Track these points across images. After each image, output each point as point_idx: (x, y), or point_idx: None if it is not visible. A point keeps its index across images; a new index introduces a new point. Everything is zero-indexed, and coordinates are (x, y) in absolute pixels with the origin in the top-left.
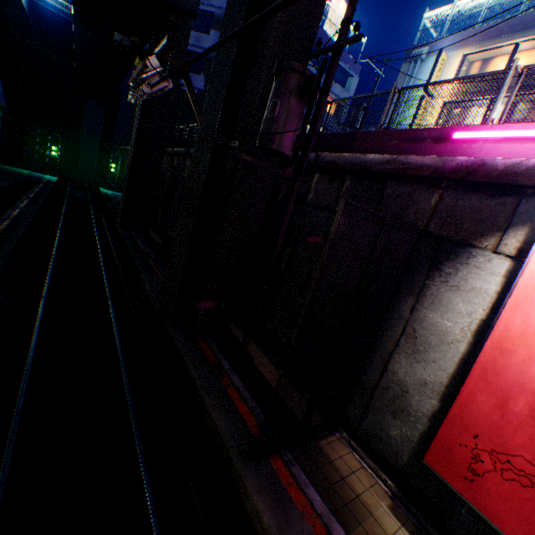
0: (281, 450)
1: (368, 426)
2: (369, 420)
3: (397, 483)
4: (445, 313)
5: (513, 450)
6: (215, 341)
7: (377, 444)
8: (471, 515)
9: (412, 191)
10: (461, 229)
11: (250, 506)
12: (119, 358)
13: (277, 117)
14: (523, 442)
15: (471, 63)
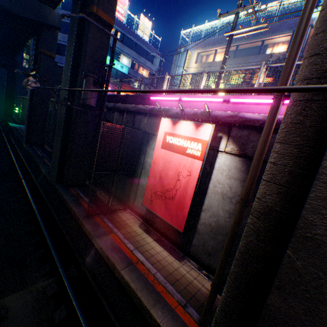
0: (100, 215)
1: (136, 205)
2: (136, 202)
3: (144, 220)
4: (151, 158)
5: (157, 190)
6: (78, 188)
7: (138, 209)
8: (159, 218)
9: (141, 118)
10: (153, 129)
11: (85, 229)
12: (30, 199)
13: (87, 93)
14: (159, 187)
15: (202, 56)
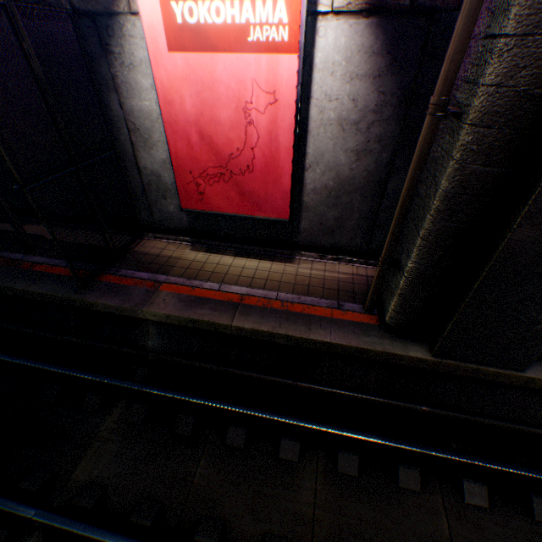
0: (107, 271)
1: (159, 218)
2: (157, 214)
3: (192, 236)
4: (141, 95)
5: (207, 167)
6: None
7: (170, 224)
8: (224, 220)
9: None
10: None
11: (102, 308)
12: None
13: None
14: (207, 159)
15: None
